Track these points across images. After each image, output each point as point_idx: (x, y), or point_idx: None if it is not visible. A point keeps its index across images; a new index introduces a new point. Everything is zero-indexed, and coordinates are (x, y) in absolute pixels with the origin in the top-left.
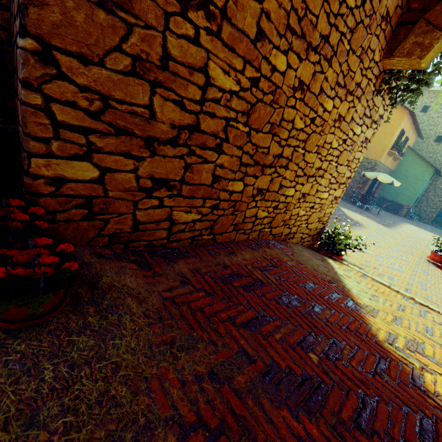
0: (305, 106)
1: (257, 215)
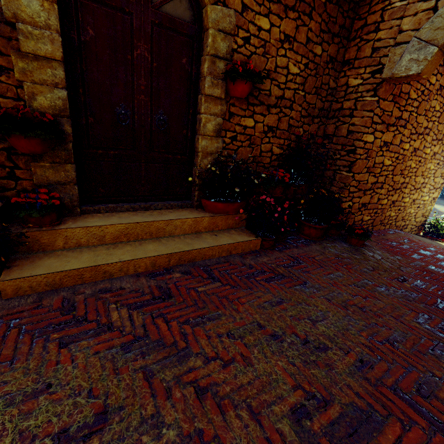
0: (416, 157)
1: (390, 215)
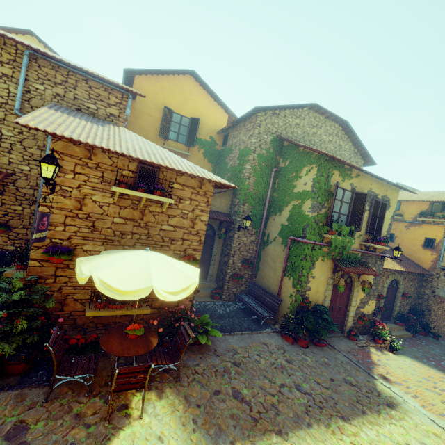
0: None
1: (443, 330)
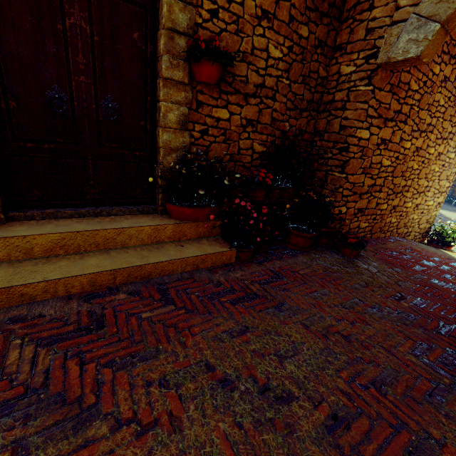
0: (419, 157)
1: (391, 221)
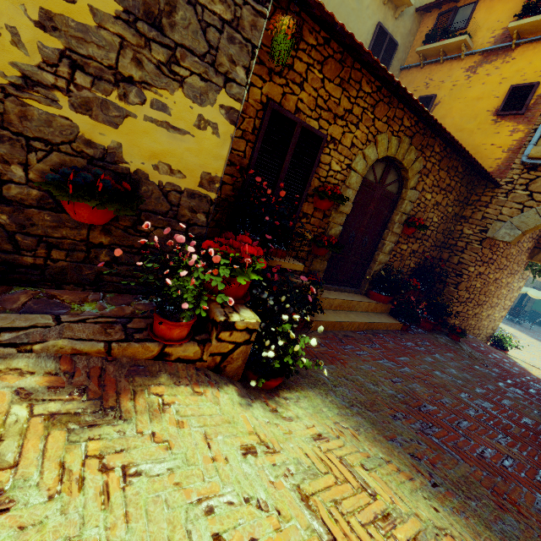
0: (495, 284)
1: (471, 323)
